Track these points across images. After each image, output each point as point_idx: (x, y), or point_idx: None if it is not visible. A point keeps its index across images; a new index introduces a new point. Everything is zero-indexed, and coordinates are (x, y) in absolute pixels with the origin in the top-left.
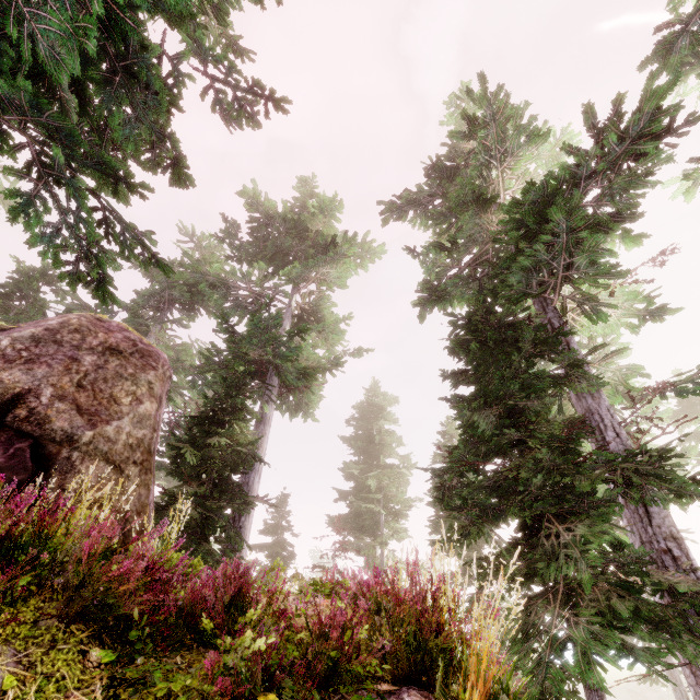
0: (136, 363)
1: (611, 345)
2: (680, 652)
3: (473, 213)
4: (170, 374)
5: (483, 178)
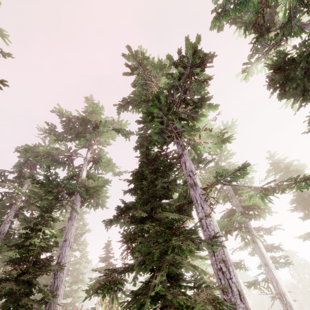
0: None
1: (224, 152)
2: None
3: (145, 106)
4: None
5: (146, 90)
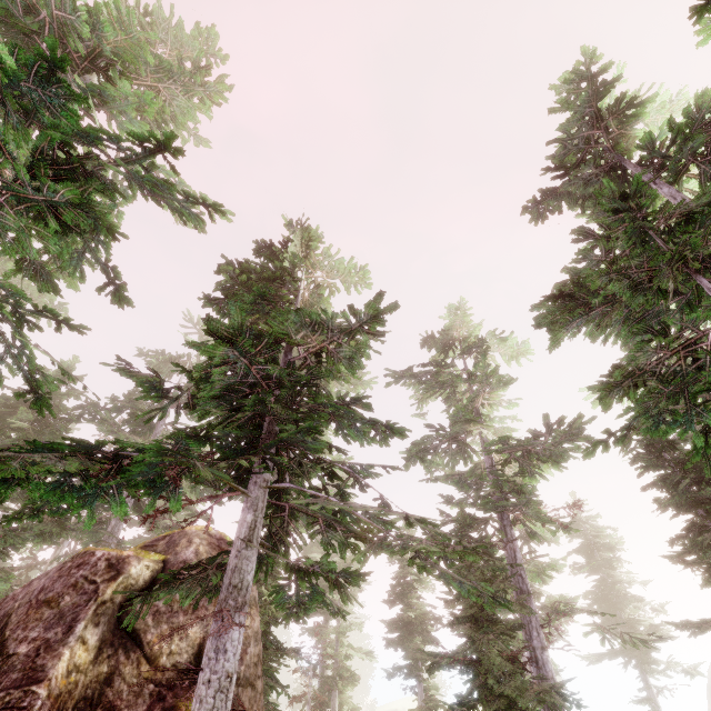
0: None
1: None
2: None
3: (461, 424)
4: None
5: (472, 402)
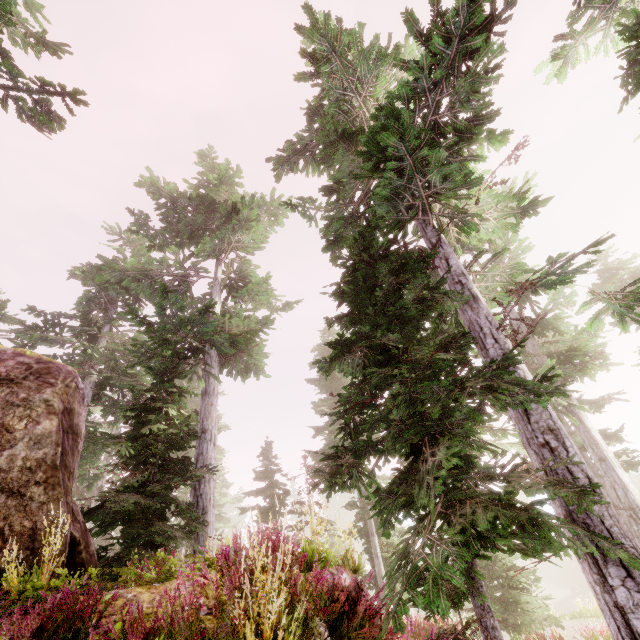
0: (30, 386)
1: (510, 243)
2: (546, 547)
3: (343, 151)
4: (77, 384)
5: (345, 113)
